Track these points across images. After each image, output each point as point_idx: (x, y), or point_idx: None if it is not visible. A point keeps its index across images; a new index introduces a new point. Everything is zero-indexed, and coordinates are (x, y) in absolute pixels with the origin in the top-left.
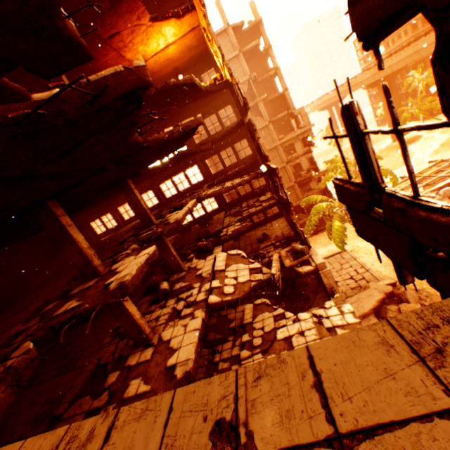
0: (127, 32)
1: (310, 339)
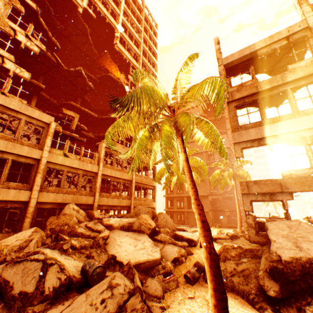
0: (108, 66)
1: None
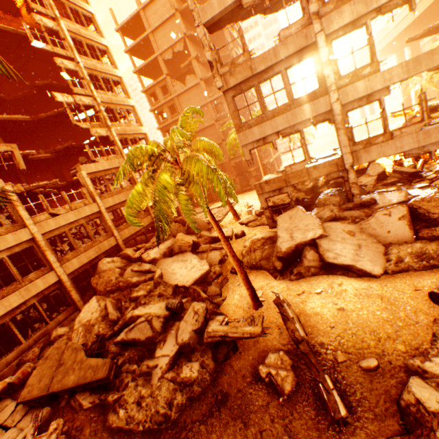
0: None
1: None
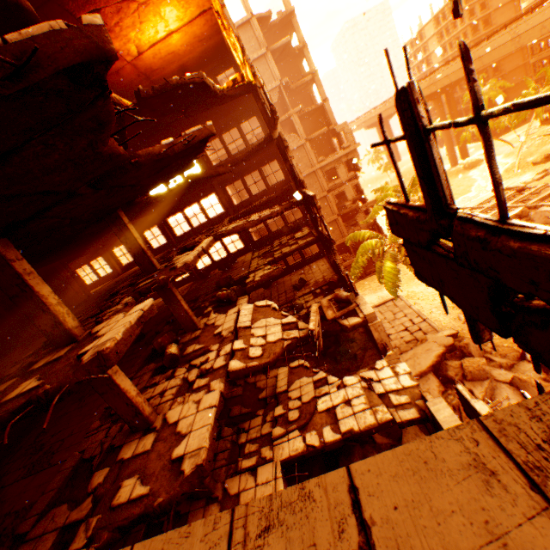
0: (111, 10)
1: (358, 410)
